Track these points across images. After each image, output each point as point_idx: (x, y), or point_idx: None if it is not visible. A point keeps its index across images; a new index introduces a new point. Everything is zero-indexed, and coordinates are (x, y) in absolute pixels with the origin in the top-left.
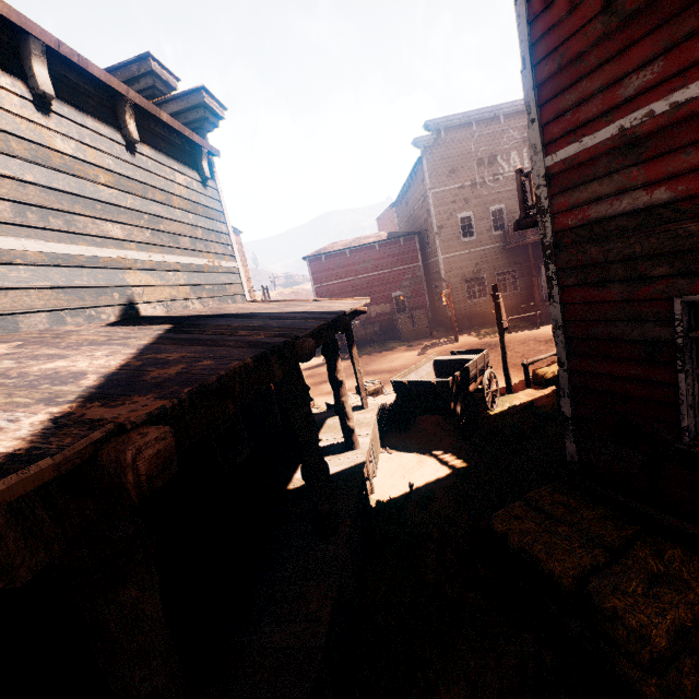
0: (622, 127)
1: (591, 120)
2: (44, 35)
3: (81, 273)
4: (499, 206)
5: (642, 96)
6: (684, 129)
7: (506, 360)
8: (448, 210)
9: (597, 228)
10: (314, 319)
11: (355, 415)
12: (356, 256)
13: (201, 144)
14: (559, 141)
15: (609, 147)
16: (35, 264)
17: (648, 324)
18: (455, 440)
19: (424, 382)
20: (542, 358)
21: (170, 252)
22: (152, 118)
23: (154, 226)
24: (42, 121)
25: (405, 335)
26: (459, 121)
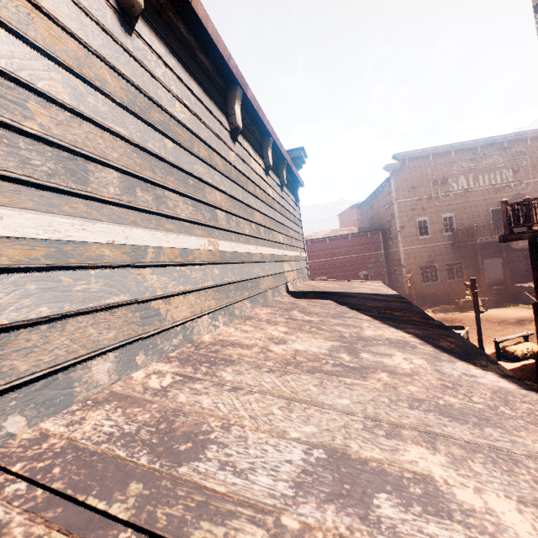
0: None
1: None
2: (275, 136)
3: (276, 265)
4: (449, 214)
5: None
6: None
7: (481, 337)
8: (408, 215)
9: None
10: (401, 302)
11: None
12: (333, 243)
13: (300, 181)
14: None
15: None
16: (268, 261)
17: None
18: None
19: None
20: (510, 338)
21: (291, 249)
22: (286, 169)
23: (288, 233)
24: (266, 180)
25: None
26: (419, 154)
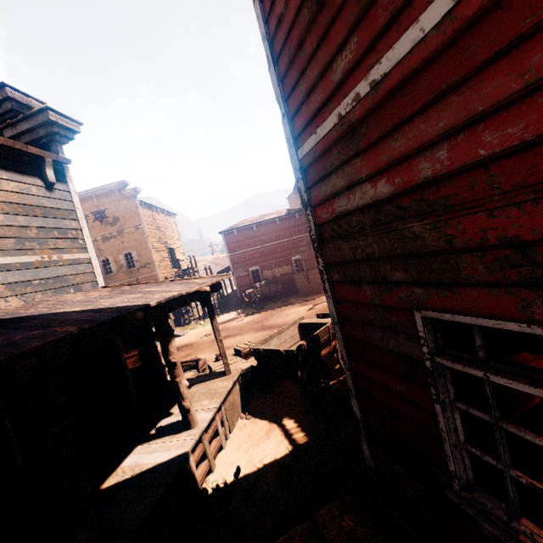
0: (339, 114)
1: (319, 110)
2: None
3: None
4: None
5: (349, 79)
6: (387, 111)
7: None
8: None
9: (344, 223)
10: (76, 325)
11: (216, 382)
12: (261, 229)
13: (41, 155)
14: (304, 133)
15: (336, 137)
16: None
17: (400, 336)
18: (308, 405)
19: (275, 351)
20: None
21: None
22: None
23: None
24: None
25: (303, 291)
26: None
